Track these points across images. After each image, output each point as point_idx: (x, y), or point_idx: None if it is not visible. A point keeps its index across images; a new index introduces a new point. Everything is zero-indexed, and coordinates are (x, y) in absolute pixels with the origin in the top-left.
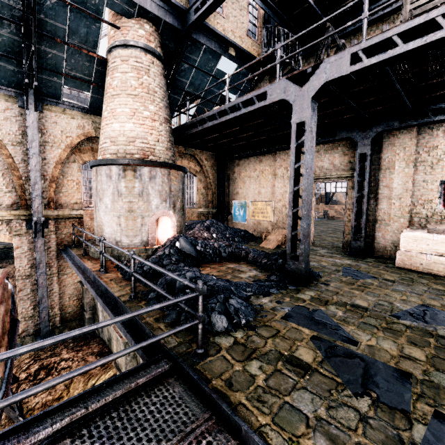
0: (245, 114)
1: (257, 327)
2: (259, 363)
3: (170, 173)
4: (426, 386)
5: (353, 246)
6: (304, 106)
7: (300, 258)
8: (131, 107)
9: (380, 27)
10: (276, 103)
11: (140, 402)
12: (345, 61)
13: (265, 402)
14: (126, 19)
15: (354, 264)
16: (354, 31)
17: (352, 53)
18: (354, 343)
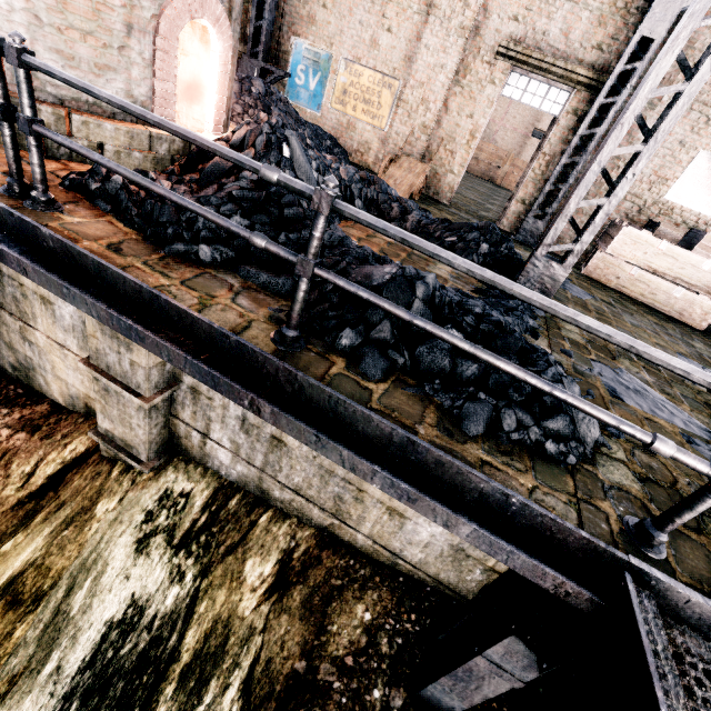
0: None
1: None
2: None
3: None
4: None
5: (528, 227)
6: None
7: (569, 259)
8: None
9: None
10: None
11: None
12: None
13: None
14: None
15: None
16: None
17: None
18: None
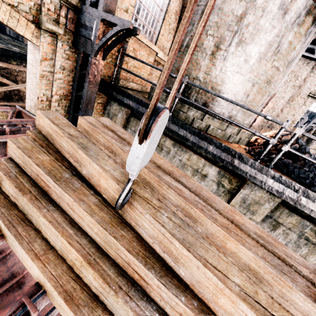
0: None
1: None
2: None
3: None
4: None
5: None
6: None
7: None
8: None
9: None
10: None
11: None
12: None
13: None
14: None
15: None
16: None
17: None
18: None
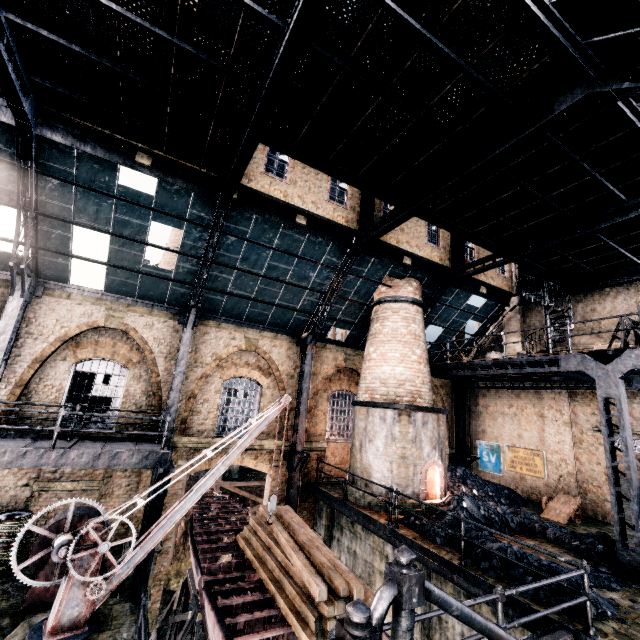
0: (530, 372)
1: (627, 622)
2: None
3: (438, 418)
4: None
5: None
6: (610, 384)
7: (637, 548)
8: (401, 352)
9: None
10: (571, 371)
11: None
12: None
13: None
14: (398, 280)
15: None
16: (630, 281)
17: None
18: None
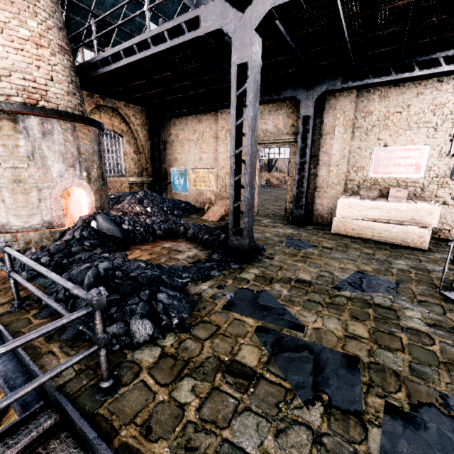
0: (172, 48)
1: (193, 325)
2: (192, 382)
3: (75, 128)
4: (373, 371)
5: (295, 214)
6: (246, 41)
7: (243, 233)
8: None
9: None
10: (212, 36)
11: None
12: None
13: (197, 448)
14: None
15: (296, 233)
16: None
17: None
18: (301, 328)
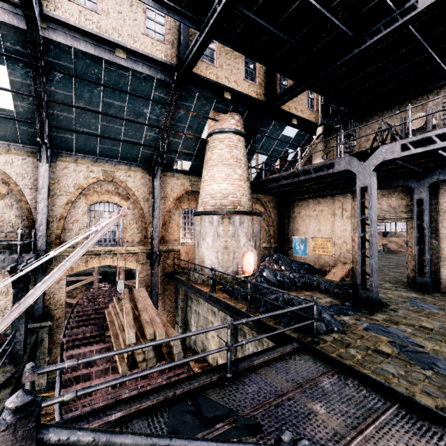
0: (315, 177)
1: (346, 333)
2: (355, 350)
3: (253, 219)
4: None
5: (418, 281)
6: (366, 176)
7: (370, 288)
8: (226, 172)
9: (425, 98)
10: (342, 171)
11: (292, 359)
12: (397, 149)
13: (365, 365)
14: (223, 114)
15: (421, 297)
16: (401, 102)
17: (401, 144)
18: (422, 347)
